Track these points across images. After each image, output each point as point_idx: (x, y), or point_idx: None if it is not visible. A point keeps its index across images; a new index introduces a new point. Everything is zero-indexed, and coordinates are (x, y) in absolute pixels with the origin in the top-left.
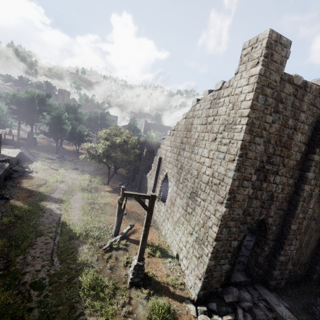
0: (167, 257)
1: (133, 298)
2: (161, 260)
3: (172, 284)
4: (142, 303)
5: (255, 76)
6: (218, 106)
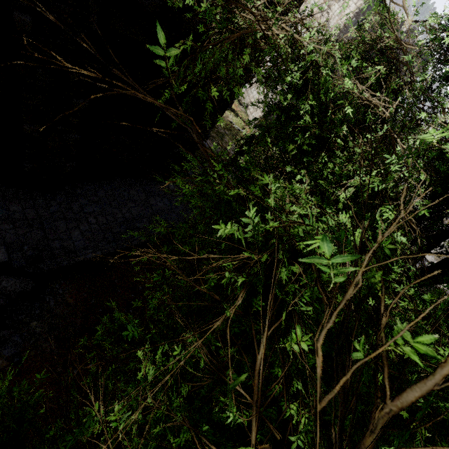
0: (240, 105)
1: (226, 113)
2: (237, 105)
3: (243, 117)
4: (230, 117)
5: (361, 2)
6: (335, 0)
